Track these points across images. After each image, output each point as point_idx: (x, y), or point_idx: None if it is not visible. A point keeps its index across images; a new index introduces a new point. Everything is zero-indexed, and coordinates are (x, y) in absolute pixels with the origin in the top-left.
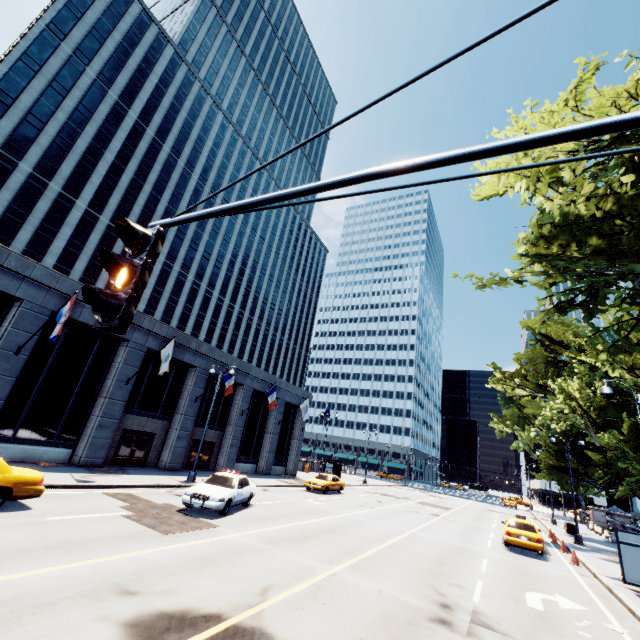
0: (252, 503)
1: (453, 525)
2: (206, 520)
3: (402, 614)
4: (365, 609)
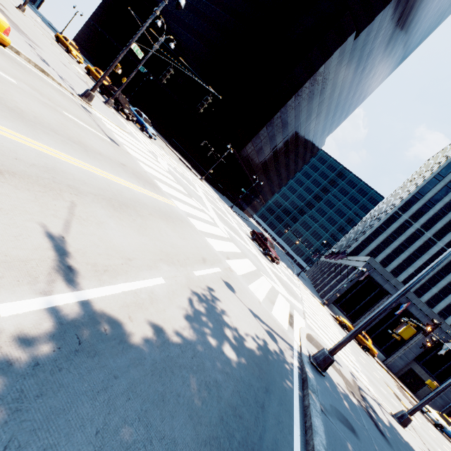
0: None
1: None
2: (424, 416)
3: None
4: None
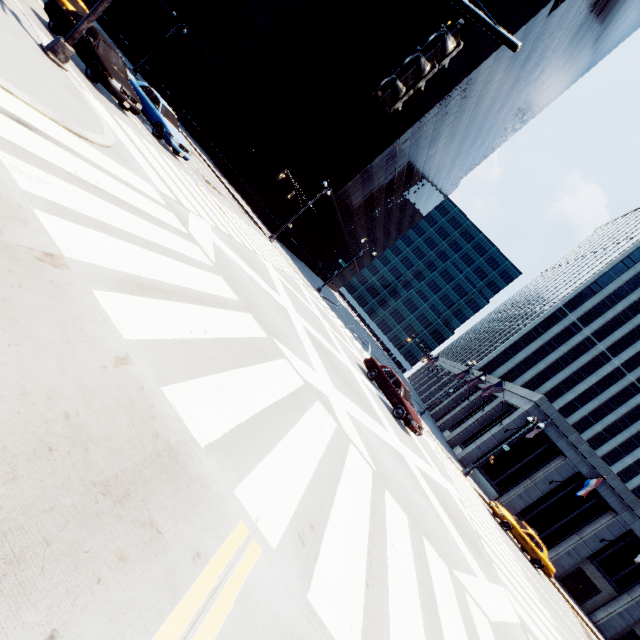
0: None
1: None
2: None
3: None
4: None
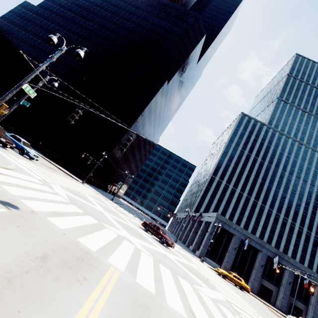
0: None
1: None
2: None
3: None
4: None
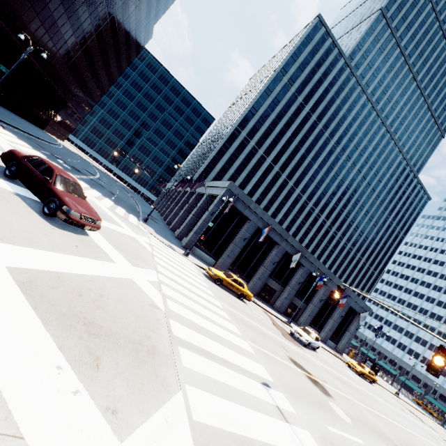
0: (316, 351)
1: None
2: (299, 344)
3: (383, 433)
4: (365, 418)
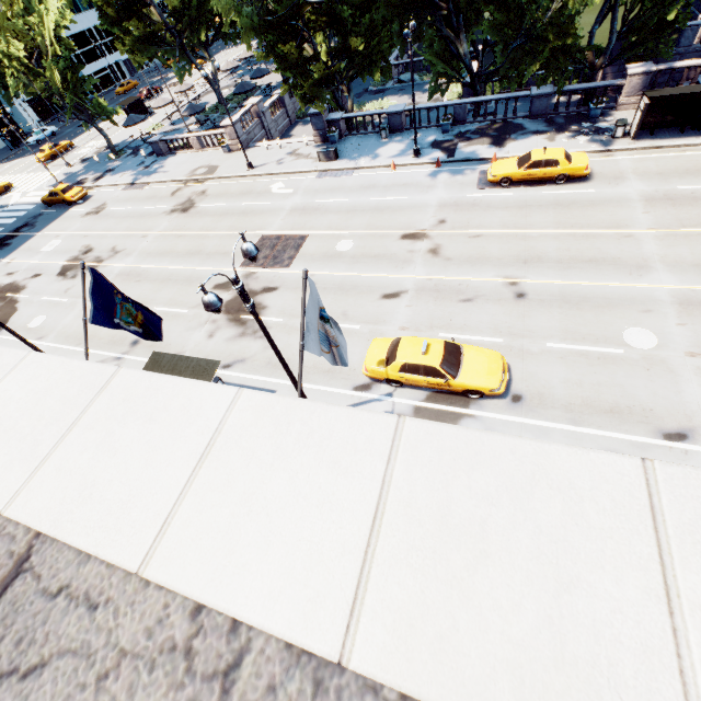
0: None
1: (488, 217)
2: None
3: None
4: None
